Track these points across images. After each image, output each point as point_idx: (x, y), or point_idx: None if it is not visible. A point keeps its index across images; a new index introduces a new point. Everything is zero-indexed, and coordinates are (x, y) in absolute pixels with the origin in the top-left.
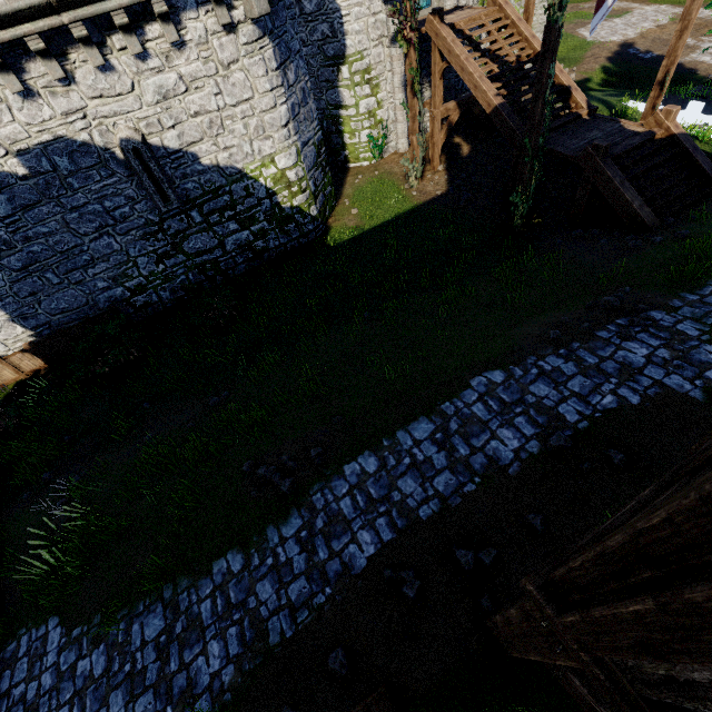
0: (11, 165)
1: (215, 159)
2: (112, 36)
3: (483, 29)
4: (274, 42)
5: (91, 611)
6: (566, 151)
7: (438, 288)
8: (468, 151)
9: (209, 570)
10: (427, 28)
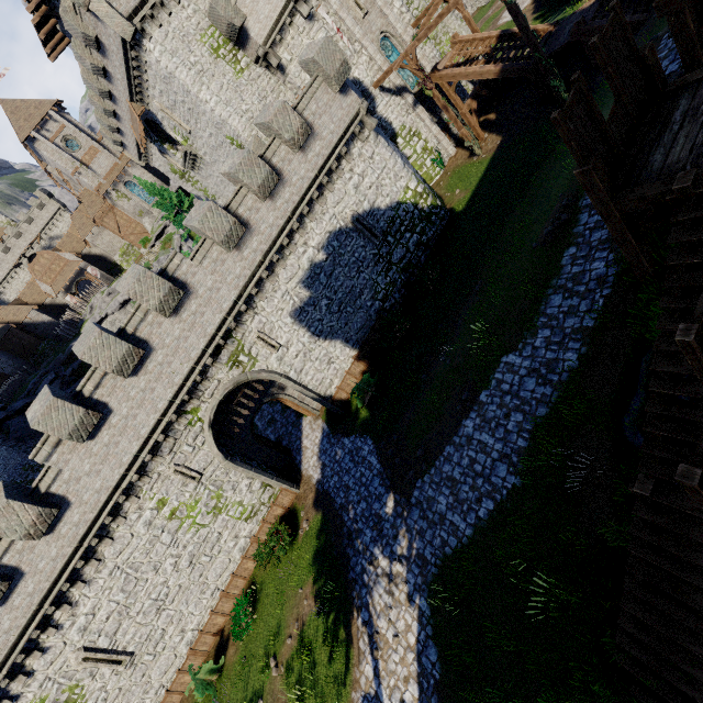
0: (320, 257)
1: (385, 204)
2: (332, 176)
3: (460, 56)
4: (381, 136)
5: (518, 336)
6: (561, 45)
7: (550, 157)
8: (495, 116)
9: (561, 266)
10: (432, 81)
